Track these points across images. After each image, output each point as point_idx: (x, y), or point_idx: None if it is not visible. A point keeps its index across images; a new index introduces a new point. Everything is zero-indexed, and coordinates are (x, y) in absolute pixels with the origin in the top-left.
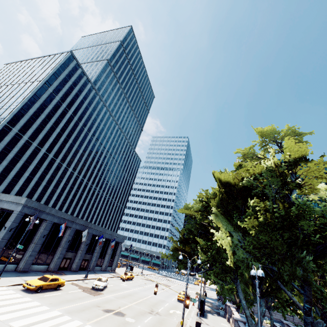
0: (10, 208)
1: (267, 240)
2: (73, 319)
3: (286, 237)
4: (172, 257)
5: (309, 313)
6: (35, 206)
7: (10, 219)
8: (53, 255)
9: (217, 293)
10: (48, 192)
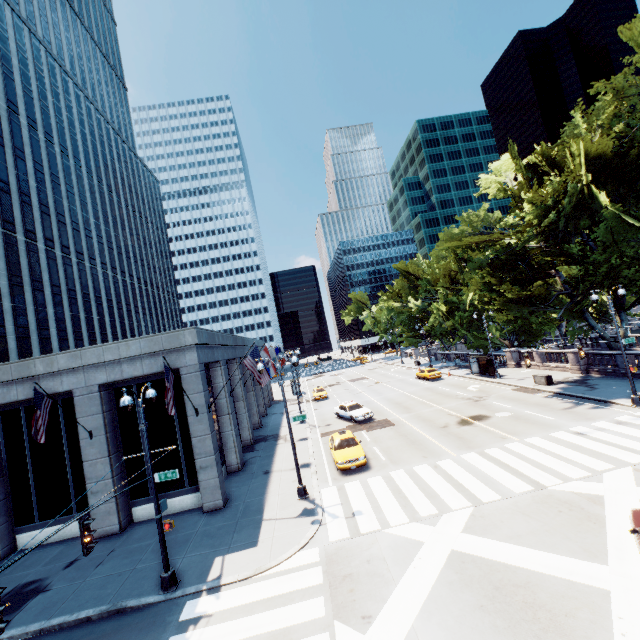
0: (158, 370)
1: None
2: (497, 447)
3: None
4: (512, 314)
5: None
6: (206, 339)
7: (189, 389)
8: (237, 420)
9: (469, 348)
10: (32, 323)
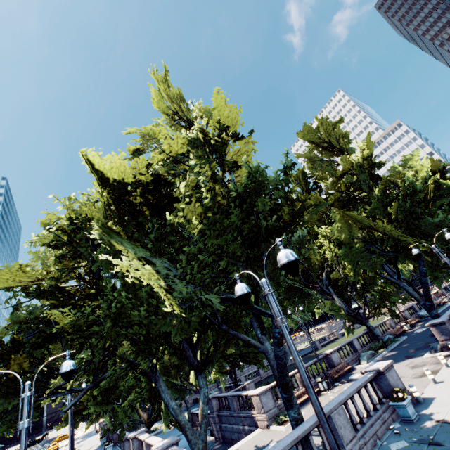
0: None
1: (221, 244)
2: None
3: (246, 230)
4: None
5: (282, 340)
6: None
7: None
8: None
9: (105, 432)
10: None
